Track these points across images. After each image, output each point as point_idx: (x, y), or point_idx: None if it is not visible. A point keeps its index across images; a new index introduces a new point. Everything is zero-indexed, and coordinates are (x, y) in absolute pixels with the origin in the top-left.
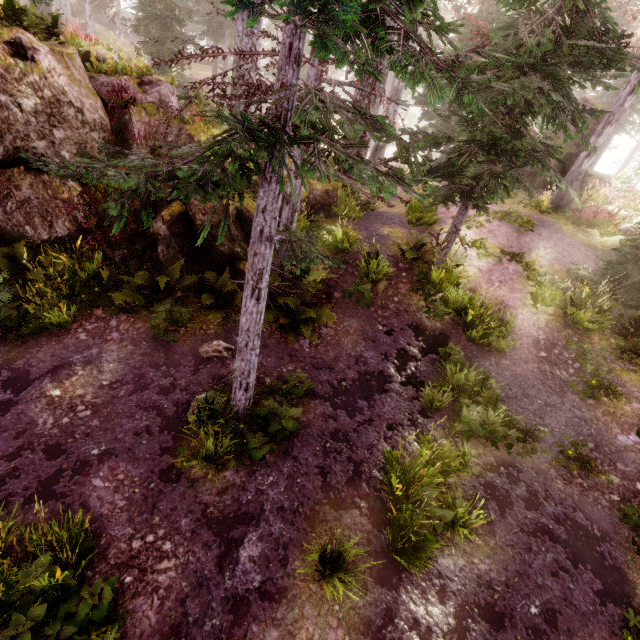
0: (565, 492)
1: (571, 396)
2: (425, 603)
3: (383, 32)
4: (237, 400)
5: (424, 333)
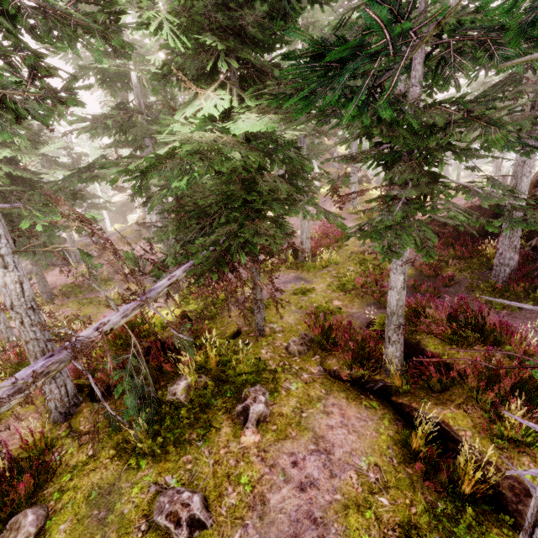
0: None
1: None
2: None
3: None
4: None
5: None
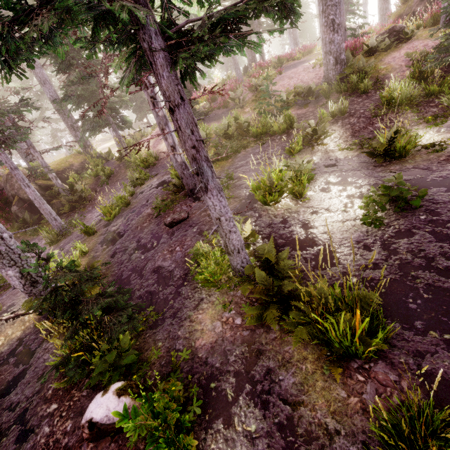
0: (162, 178)
1: None
2: (117, 222)
3: (1, 110)
4: (56, 226)
5: None
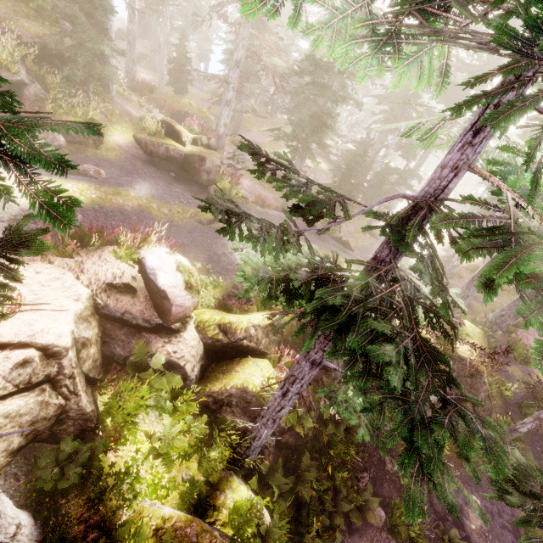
0: None
1: None
2: None
3: None
4: None
5: None
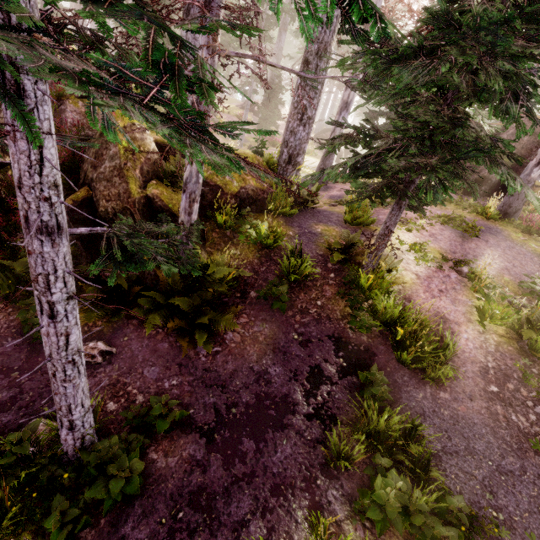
0: None
1: (534, 458)
2: None
3: None
4: (62, 439)
5: (346, 347)
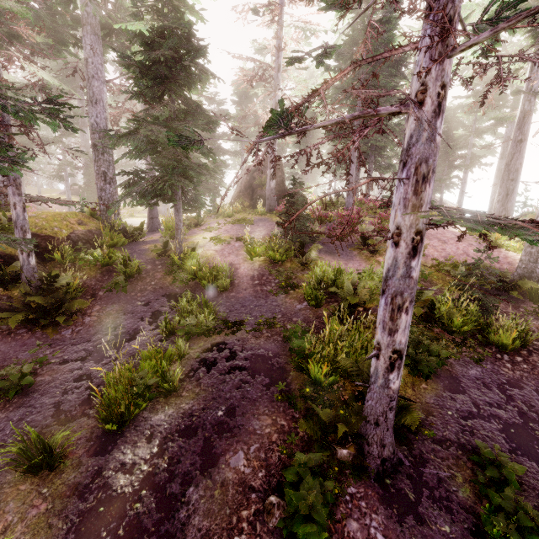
0: (255, 343)
1: (272, 297)
2: (134, 449)
3: None
4: None
5: (175, 296)
